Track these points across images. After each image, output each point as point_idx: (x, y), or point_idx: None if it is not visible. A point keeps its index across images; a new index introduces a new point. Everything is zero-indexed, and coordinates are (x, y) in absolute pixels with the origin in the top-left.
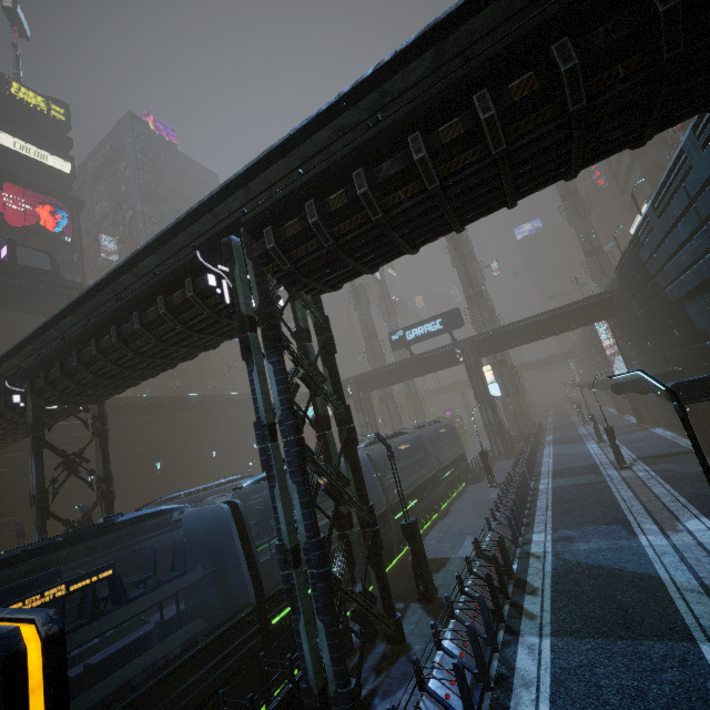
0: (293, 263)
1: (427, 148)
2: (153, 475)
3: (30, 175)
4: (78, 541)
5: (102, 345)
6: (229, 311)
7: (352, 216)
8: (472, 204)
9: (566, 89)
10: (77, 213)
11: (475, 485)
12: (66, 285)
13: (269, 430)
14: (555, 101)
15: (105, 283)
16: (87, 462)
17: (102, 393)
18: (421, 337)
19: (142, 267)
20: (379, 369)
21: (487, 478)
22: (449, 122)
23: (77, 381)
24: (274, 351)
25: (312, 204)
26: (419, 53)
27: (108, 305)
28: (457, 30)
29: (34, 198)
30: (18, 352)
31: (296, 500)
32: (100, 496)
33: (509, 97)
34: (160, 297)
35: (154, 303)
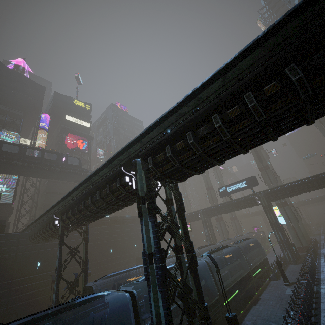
0: (161, 172)
1: (222, 120)
2: (109, 254)
3: (77, 129)
4: (57, 313)
5: (86, 204)
6: (134, 192)
7: (187, 152)
8: (250, 142)
9: (297, 87)
10: (90, 141)
11: (275, 281)
12: (83, 170)
13: (148, 258)
14: (291, 93)
15: (88, 179)
16: (79, 252)
17: (87, 221)
18: (235, 190)
19: (101, 173)
20: (214, 206)
21: (283, 279)
22: (232, 108)
23: (76, 217)
24: (152, 215)
25: (168, 147)
26: (214, 81)
27: (89, 187)
28: (232, 69)
29: (77, 137)
30: (58, 204)
31: (161, 303)
32: (82, 270)
33: (264, 94)
34: (107, 185)
35: (105, 187)
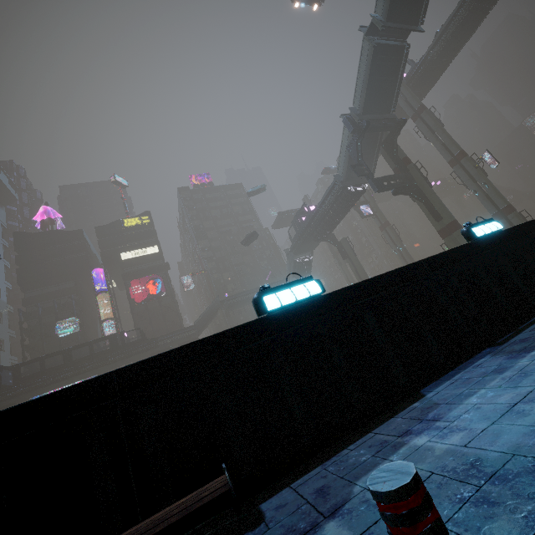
0: None
1: None
2: None
3: (145, 264)
4: None
5: None
6: None
7: None
8: None
9: None
10: (165, 275)
11: None
12: (148, 344)
13: None
14: None
15: None
16: None
17: None
18: None
19: None
20: None
21: None
22: None
23: None
24: None
25: None
26: None
27: None
28: None
29: (144, 280)
30: None
31: None
32: None
33: None
34: None
35: None
